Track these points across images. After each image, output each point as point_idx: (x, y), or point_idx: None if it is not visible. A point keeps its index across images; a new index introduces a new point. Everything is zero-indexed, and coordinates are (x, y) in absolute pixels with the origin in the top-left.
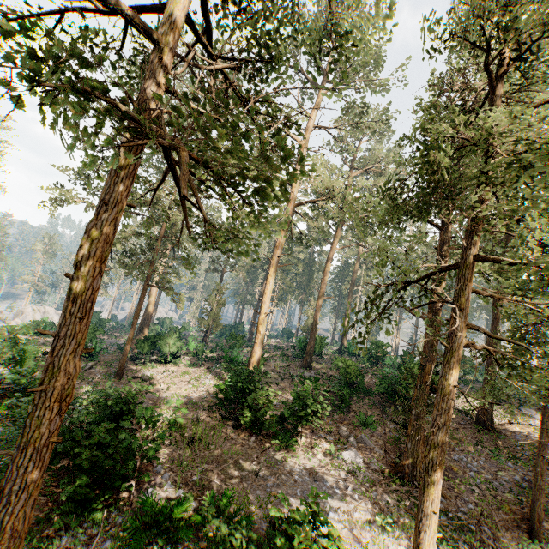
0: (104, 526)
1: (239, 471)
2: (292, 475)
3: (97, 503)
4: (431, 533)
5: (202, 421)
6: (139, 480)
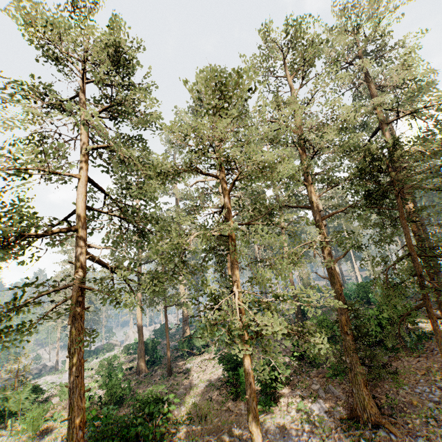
0: None
1: (230, 437)
2: (266, 434)
3: None
4: None
5: (213, 399)
6: None
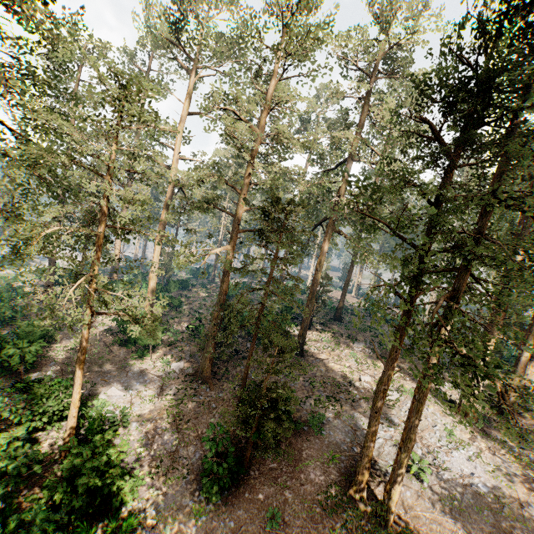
0: (3, 385)
1: (99, 368)
2: (128, 372)
3: (1, 376)
4: (76, 390)
5: (103, 341)
6: (37, 369)
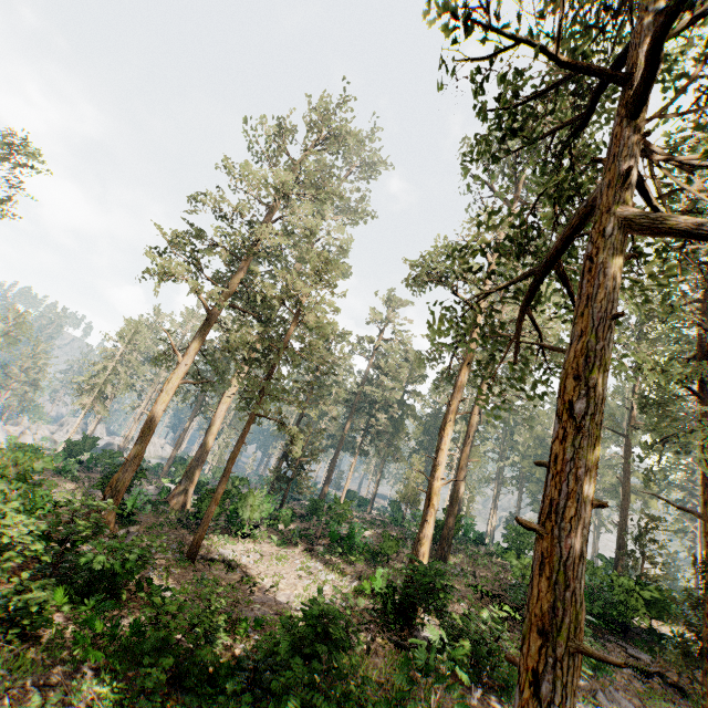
0: None
1: None
2: None
3: None
4: None
5: (374, 654)
6: None
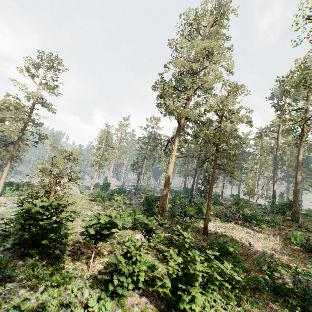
0: None
1: None
2: None
3: None
4: None
5: None
6: None
